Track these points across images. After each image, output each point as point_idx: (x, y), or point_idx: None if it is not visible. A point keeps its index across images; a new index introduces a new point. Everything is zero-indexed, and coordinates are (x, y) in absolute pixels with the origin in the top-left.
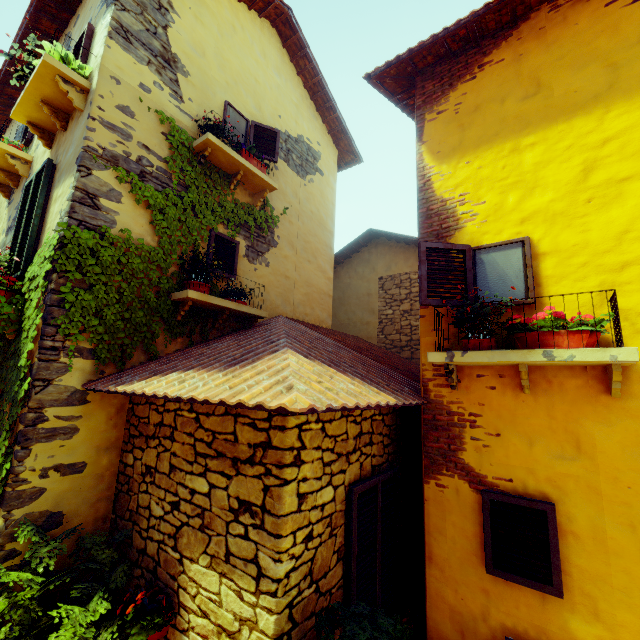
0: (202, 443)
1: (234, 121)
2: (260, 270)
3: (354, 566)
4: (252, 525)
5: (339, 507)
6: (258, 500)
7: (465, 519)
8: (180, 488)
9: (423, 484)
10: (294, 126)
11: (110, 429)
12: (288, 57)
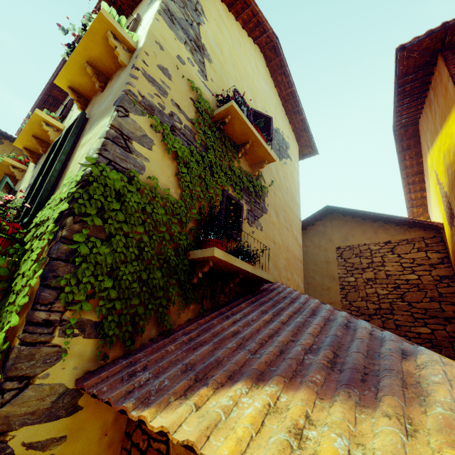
0: None
1: None
2: (256, 233)
3: None
4: None
5: None
6: None
7: None
8: None
9: None
10: (274, 120)
11: (102, 452)
12: (269, 74)
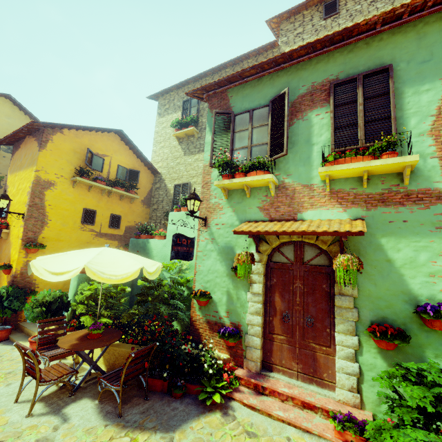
0: None
1: None
2: None
3: None
4: None
5: None
6: None
7: None
8: None
9: None
10: None
11: None
12: (18, 109)
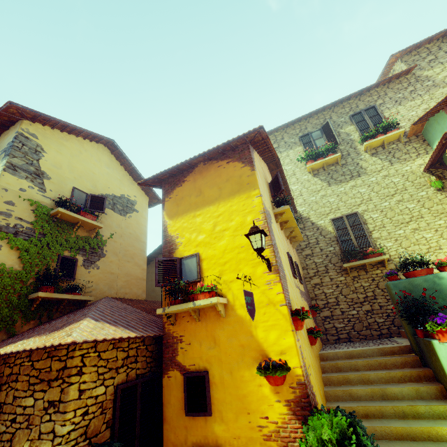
0: (33, 377)
1: (78, 195)
2: (93, 272)
3: (116, 429)
4: (54, 412)
5: (109, 397)
6: (58, 398)
7: (178, 391)
8: (18, 408)
9: (163, 378)
10: (118, 190)
11: None
12: (115, 158)
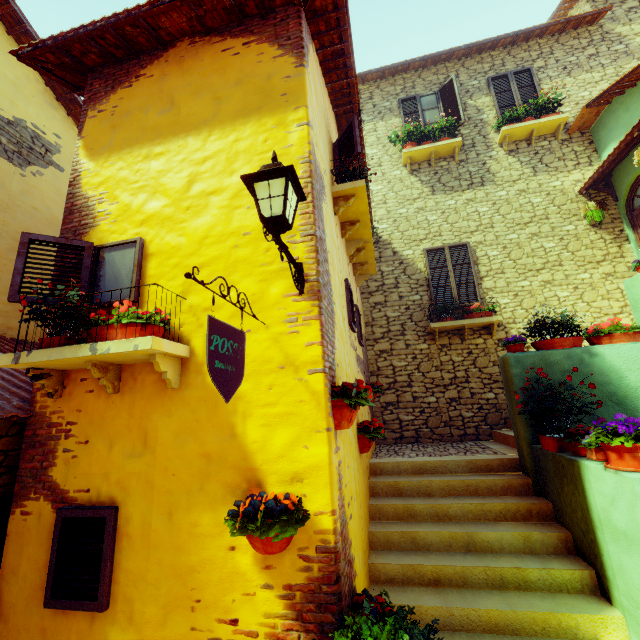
0: None
1: None
2: None
3: None
4: None
5: None
6: None
7: (41, 548)
8: None
9: (10, 516)
10: (8, 106)
11: None
12: (3, 27)
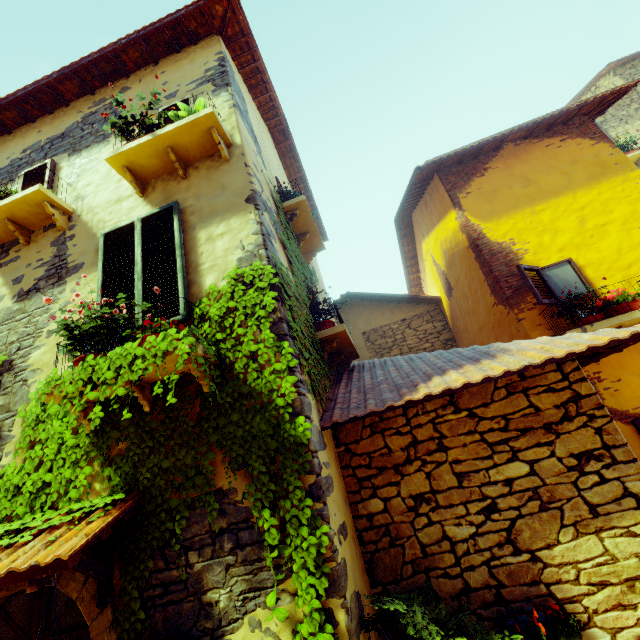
0: (493, 432)
1: None
2: None
3: None
4: (603, 467)
5: None
6: (596, 444)
7: (632, 448)
8: (486, 489)
9: None
10: None
11: (339, 479)
12: (278, 156)
